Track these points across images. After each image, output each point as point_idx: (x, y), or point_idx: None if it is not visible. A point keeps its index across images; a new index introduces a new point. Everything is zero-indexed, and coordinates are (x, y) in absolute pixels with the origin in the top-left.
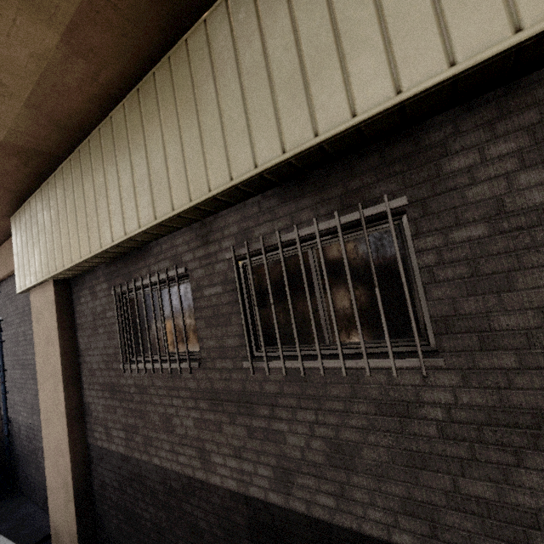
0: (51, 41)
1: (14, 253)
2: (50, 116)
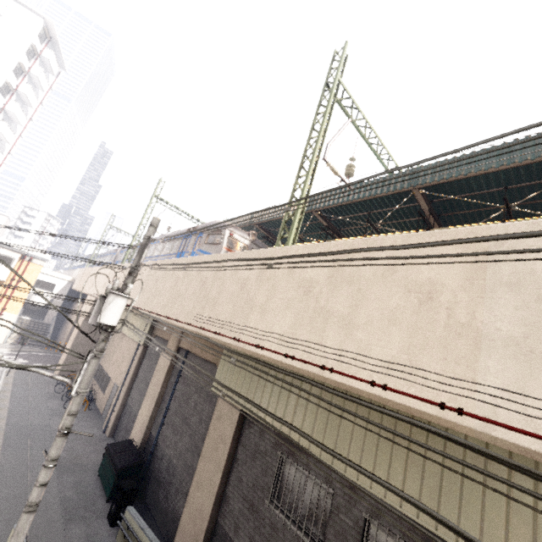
0: None
1: (219, 364)
2: None
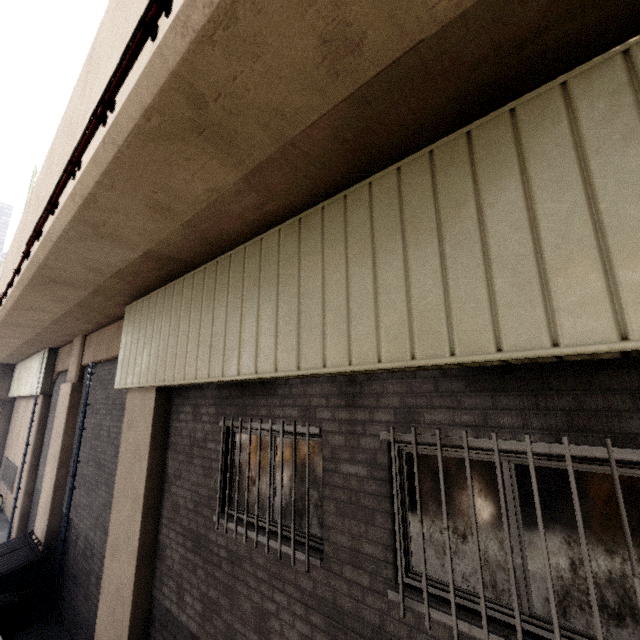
0: (231, 179)
1: (121, 344)
2: (202, 233)
